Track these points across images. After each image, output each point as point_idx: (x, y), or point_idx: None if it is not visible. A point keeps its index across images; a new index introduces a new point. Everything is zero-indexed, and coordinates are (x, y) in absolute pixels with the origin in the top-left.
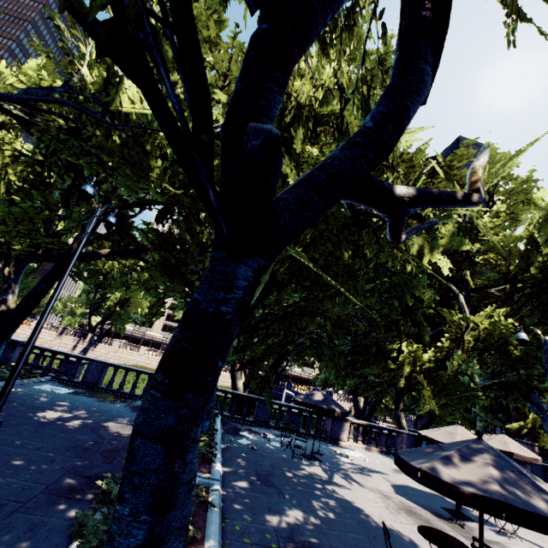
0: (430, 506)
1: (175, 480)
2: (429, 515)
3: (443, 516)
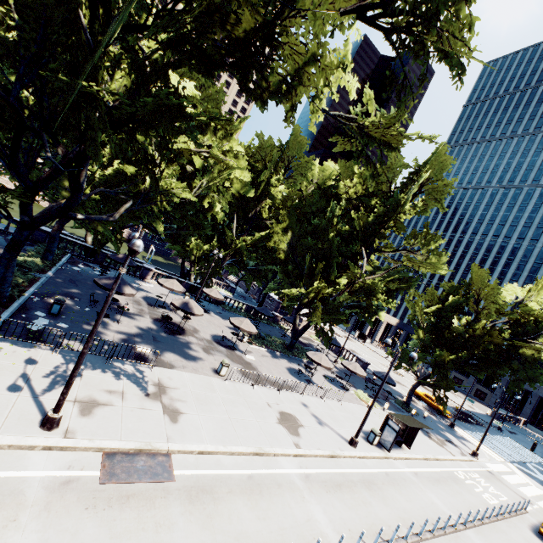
0: (152, 303)
1: (10, 265)
2: (145, 304)
3: (152, 305)
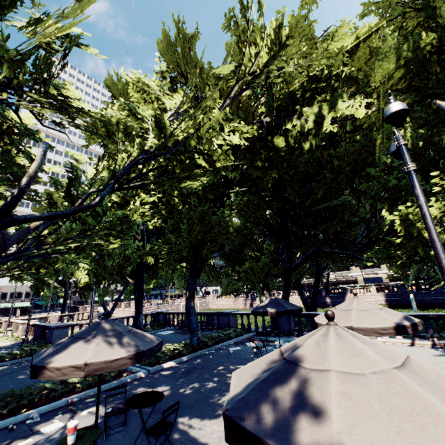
0: None
1: None
2: None
3: None
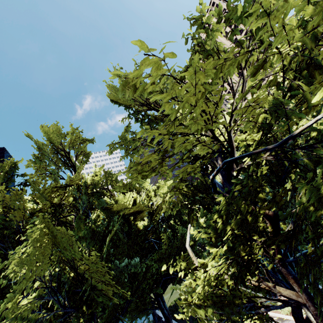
0: None
1: None
2: None
3: None
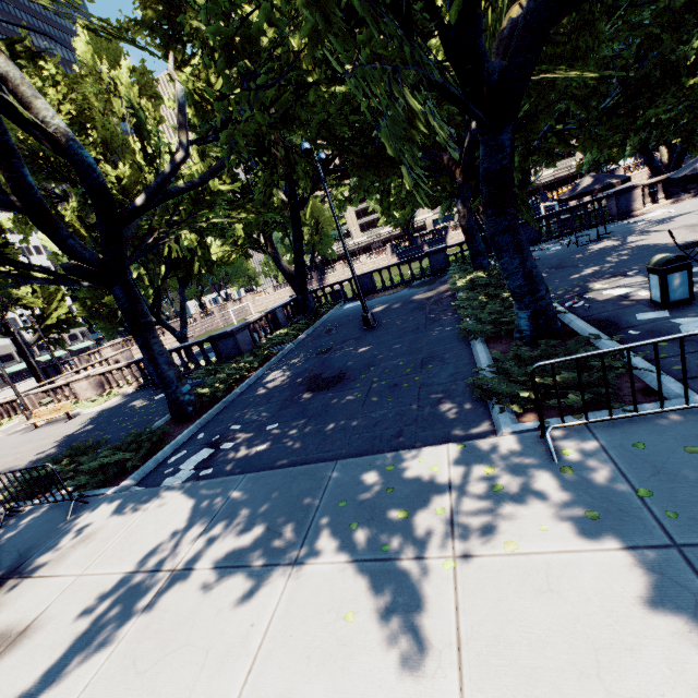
0: None
1: (520, 242)
2: None
3: None
